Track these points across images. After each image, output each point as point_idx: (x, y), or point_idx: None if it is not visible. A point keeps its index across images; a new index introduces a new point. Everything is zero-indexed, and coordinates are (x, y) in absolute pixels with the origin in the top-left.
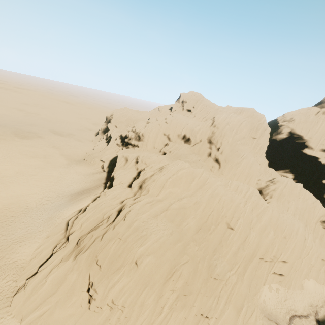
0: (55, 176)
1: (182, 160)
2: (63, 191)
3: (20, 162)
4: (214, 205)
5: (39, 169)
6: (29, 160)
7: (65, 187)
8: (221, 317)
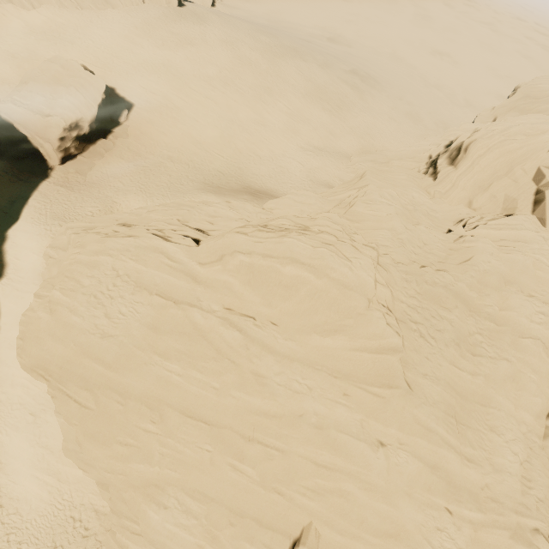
0: (273, 152)
1: (437, 272)
2: (251, 176)
3: (254, 107)
4: (300, 450)
5: (266, 129)
6: (269, 111)
7: (261, 173)
8: (120, 548)
